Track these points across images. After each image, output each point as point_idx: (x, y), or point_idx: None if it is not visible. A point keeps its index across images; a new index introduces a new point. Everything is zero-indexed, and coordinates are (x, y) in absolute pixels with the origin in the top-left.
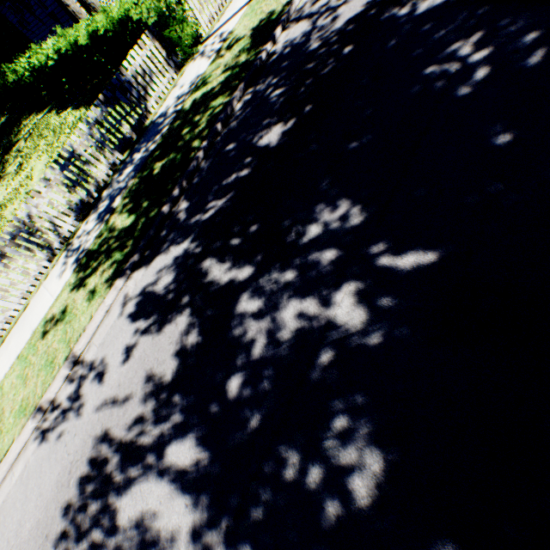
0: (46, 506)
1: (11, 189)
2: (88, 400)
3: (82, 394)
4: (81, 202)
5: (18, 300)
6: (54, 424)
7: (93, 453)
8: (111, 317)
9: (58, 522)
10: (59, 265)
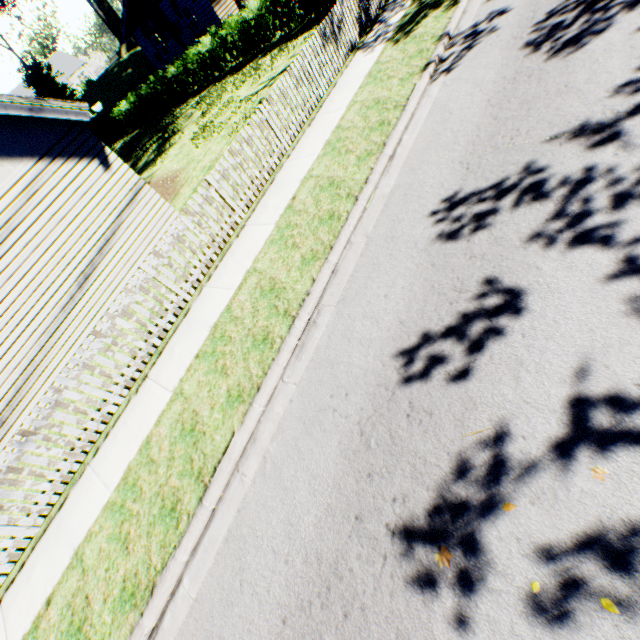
0: (503, 59)
1: (206, 120)
2: (493, 27)
3: (479, 34)
4: (362, 24)
5: (324, 84)
6: (458, 58)
7: (534, 19)
8: (470, 12)
9: (530, 47)
10: (359, 55)
